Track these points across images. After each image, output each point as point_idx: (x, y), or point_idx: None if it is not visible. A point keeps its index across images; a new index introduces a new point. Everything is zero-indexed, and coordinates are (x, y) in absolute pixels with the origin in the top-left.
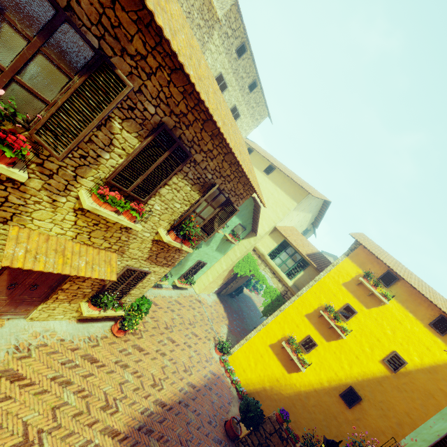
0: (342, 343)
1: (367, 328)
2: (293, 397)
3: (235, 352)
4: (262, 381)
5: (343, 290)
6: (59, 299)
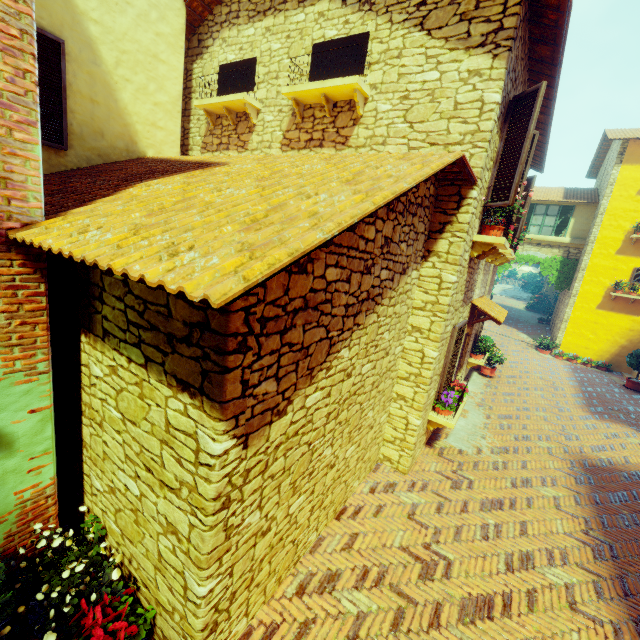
0: None
1: None
2: None
3: (563, 340)
4: (615, 342)
5: None
6: (464, 363)
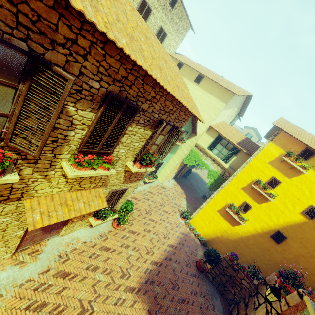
0: (270, 204)
1: (289, 192)
2: (237, 240)
3: (194, 217)
4: (215, 233)
5: (269, 167)
6: (74, 221)
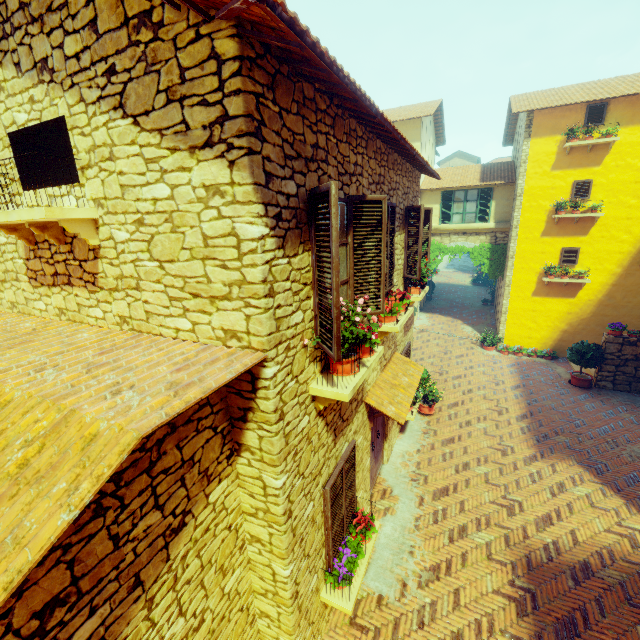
0: (602, 222)
1: (615, 184)
2: (598, 311)
3: (505, 333)
4: (556, 328)
5: (557, 174)
6: (390, 428)
